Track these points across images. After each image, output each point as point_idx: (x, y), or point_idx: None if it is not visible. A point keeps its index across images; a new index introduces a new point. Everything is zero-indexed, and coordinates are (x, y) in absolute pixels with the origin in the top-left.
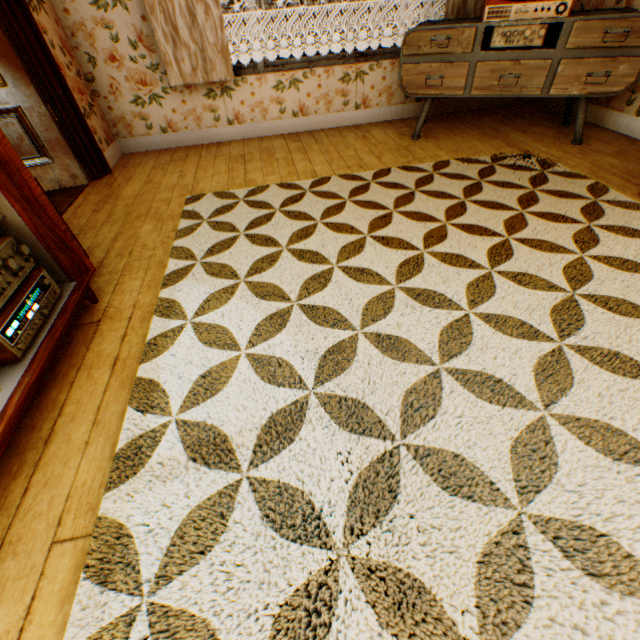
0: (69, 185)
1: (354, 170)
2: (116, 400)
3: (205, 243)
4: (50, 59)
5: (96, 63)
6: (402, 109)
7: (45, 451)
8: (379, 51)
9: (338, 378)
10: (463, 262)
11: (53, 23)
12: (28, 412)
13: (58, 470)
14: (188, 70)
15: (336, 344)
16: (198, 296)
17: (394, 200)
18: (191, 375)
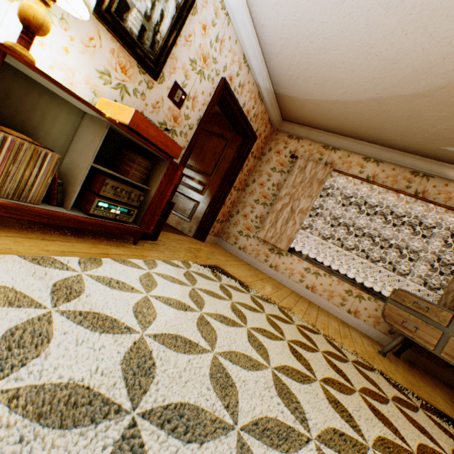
0: (185, 232)
1: (317, 325)
2: (82, 256)
3: (201, 271)
4: (224, 199)
5: (238, 213)
6: (383, 336)
7: (38, 239)
8: (379, 294)
9: (165, 349)
10: (348, 419)
11: (236, 196)
12: (59, 233)
13: (27, 244)
14: (269, 235)
15: (192, 342)
16: (168, 273)
17: (328, 351)
18: (115, 277)
